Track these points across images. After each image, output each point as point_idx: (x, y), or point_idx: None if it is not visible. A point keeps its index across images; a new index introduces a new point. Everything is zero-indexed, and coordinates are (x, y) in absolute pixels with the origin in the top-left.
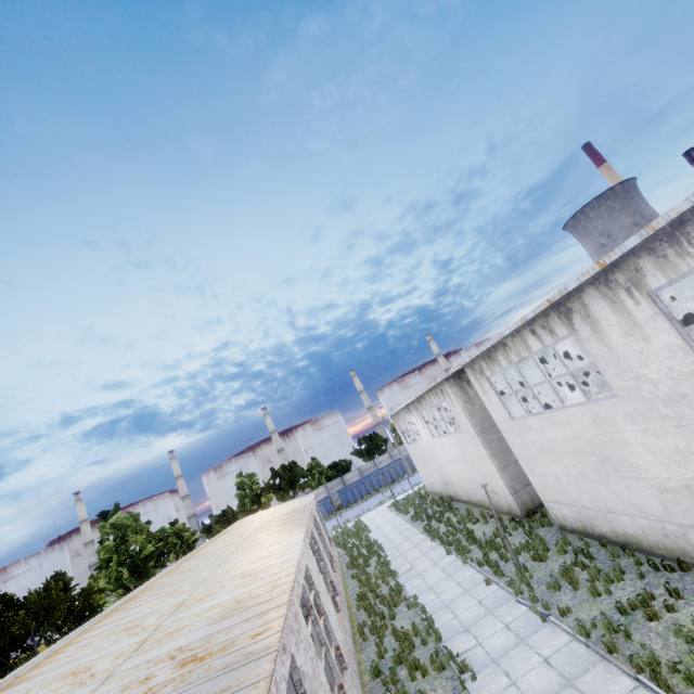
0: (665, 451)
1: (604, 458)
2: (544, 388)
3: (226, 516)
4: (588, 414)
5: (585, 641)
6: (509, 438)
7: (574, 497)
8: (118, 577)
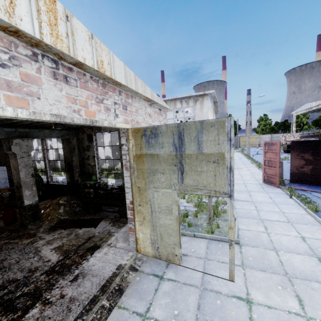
0: None
1: (37, 151)
2: (35, 139)
3: None
4: (38, 142)
5: None
6: None
7: None
8: None
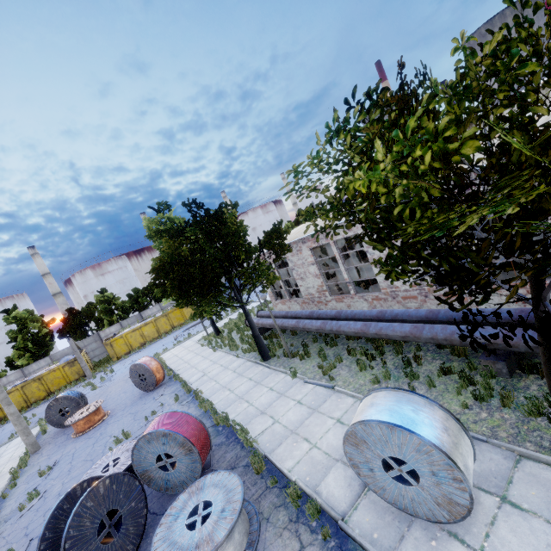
0: None
1: None
2: None
3: (150, 290)
4: None
5: None
6: None
7: None
8: (45, 342)
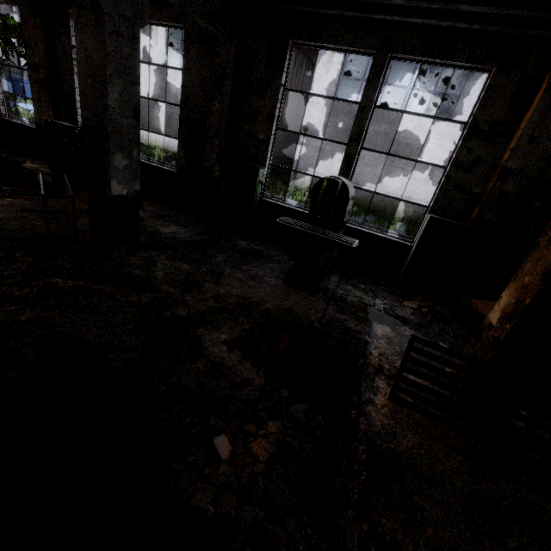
0: (438, 159)
1: (393, 152)
2: None
3: None
4: (415, 123)
5: (378, 226)
6: (311, 112)
7: (333, 170)
8: None
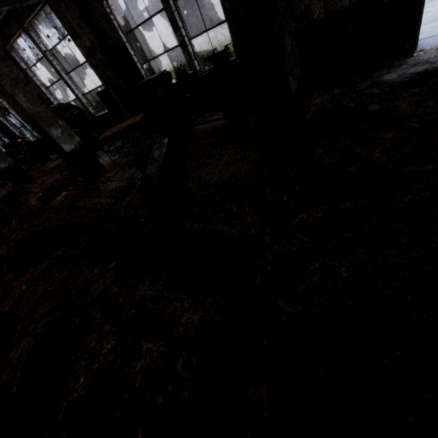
0: None
1: None
2: None
3: None
4: None
5: None
6: (129, 14)
7: (169, 45)
8: None
